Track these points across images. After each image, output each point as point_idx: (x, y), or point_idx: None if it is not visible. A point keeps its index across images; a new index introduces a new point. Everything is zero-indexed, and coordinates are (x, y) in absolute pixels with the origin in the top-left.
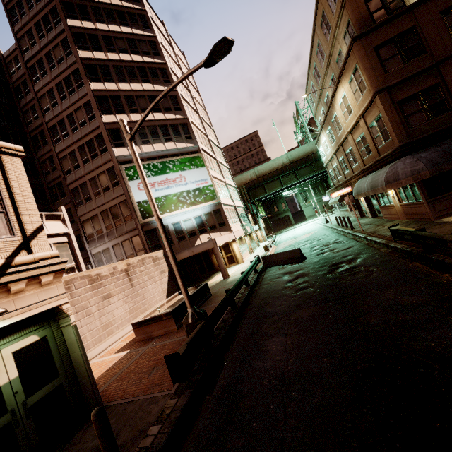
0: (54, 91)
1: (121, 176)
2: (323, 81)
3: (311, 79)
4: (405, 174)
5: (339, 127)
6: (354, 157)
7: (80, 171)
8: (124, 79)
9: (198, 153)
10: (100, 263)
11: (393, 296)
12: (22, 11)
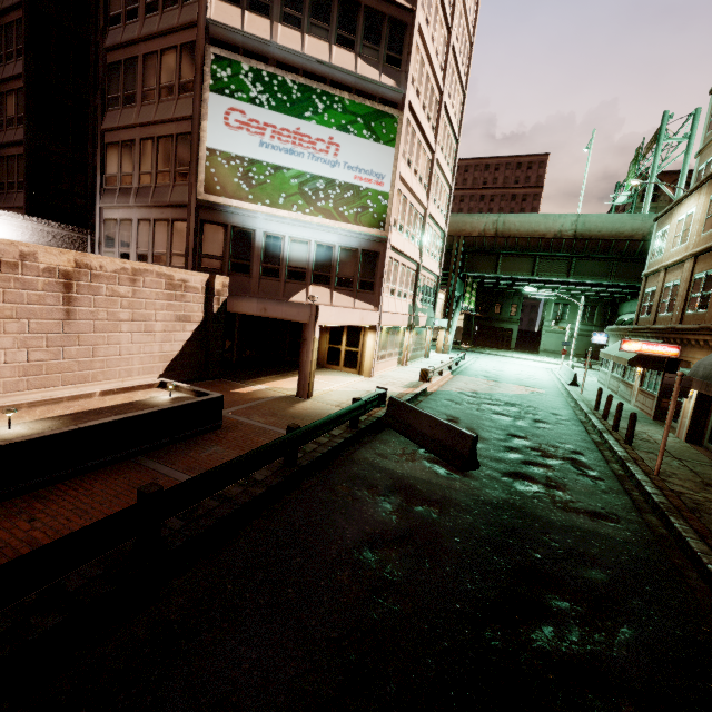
0: None
1: (199, 73)
2: None
3: None
4: None
5: None
6: None
7: (135, 27)
8: None
9: (395, 109)
10: (110, 241)
11: None
12: None
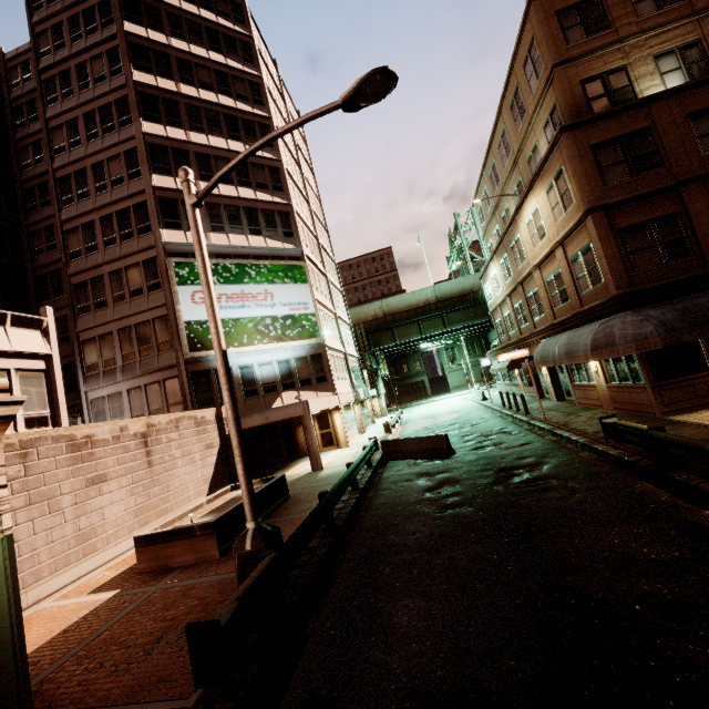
0: (79, 123)
1: (165, 276)
2: (503, 187)
3: (486, 182)
4: (625, 339)
5: (521, 256)
6: (540, 305)
7: (97, 256)
8: (200, 127)
9: (300, 261)
10: (100, 416)
11: (622, 542)
12: None
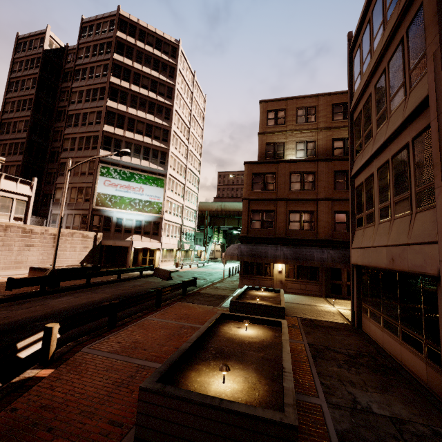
0: (84, 93)
1: (96, 170)
2: None
3: None
4: (229, 253)
5: None
6: None
7: (73, 153)
8: (135, 106)
9: (163, 177)
10: (54, 221)
11: None
12: (90, 33)
